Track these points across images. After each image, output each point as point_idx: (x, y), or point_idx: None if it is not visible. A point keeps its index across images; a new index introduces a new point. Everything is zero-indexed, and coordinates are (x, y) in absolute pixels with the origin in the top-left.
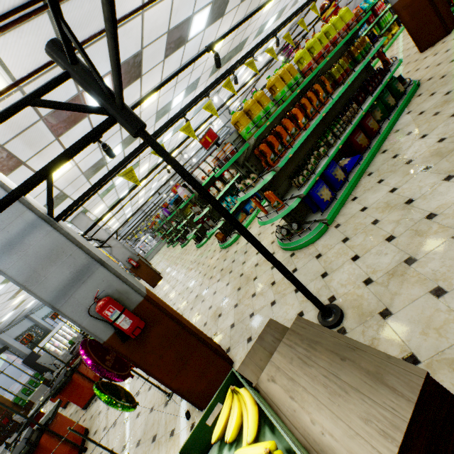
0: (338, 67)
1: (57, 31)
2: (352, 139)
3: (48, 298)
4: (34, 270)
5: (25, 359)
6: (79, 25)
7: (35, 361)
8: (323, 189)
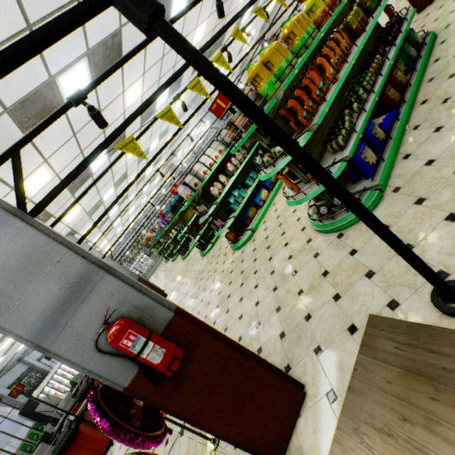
0: (353, 15)
1: None
2: (382, 94)
3: (28, 333)
4: (1, 292)
5: (22, 409)
6: None
7: (33, 410)
8: (366, 150)
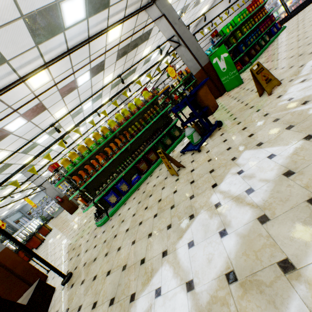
0: (133, 127)
1: None
2: (137, 166)
3: None
4: None
5: None
6: None
7: None
8: (112, 196)
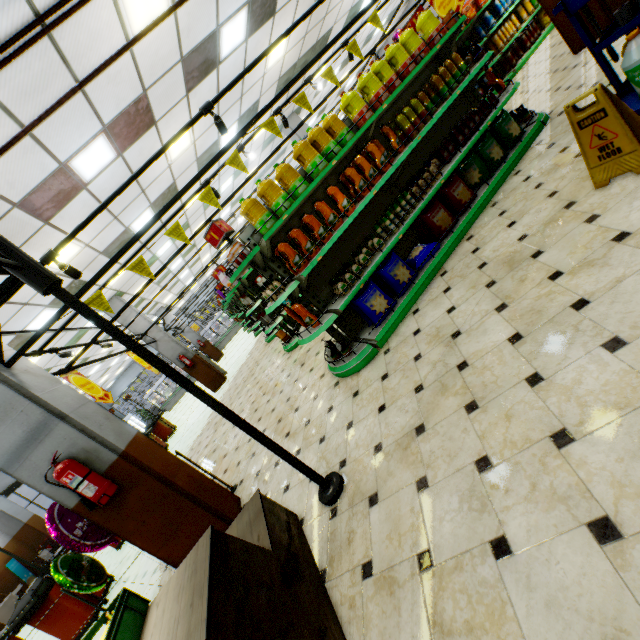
0: (407, 112)
1: (3, 104)
2: (426, 219)
3: None
4: None
5: None
6: (34, 89)
7: None
8: (376, 297)
